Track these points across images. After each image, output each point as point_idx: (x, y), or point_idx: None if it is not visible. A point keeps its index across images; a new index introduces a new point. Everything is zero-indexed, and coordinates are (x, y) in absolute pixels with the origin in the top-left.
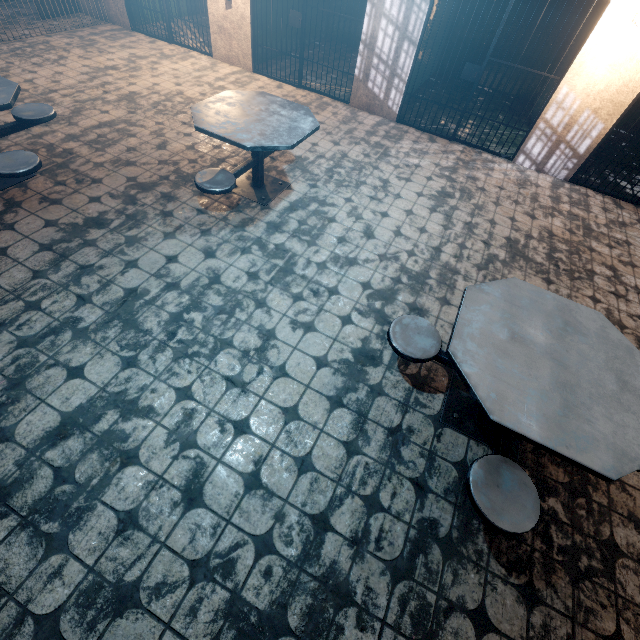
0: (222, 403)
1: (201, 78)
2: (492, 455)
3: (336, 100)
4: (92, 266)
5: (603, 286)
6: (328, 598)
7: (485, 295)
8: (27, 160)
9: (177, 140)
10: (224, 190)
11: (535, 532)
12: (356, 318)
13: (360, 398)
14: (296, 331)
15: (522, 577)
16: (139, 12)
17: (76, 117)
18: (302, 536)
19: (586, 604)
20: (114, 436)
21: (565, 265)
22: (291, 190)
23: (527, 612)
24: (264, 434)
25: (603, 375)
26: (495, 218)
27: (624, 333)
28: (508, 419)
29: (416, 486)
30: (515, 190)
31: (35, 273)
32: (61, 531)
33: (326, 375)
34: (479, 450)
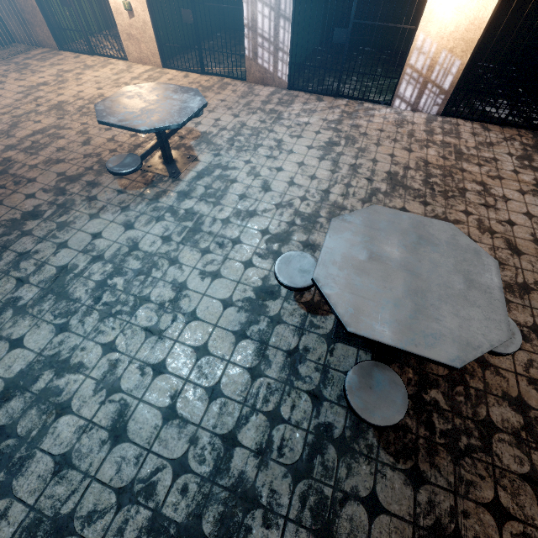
0: (142, 351)
1: (119, 80)
2: (365, 361)
3: (235, 79)
4: (29, 252)
5: (474, 200)
6: (237, 504)
7: (347, 224)
8: None
9: (99, 135)
10: (131, 170)
11: (419, 421)
12: (256, 261)
13: (261, 329)
14: (204, 280)
15: (408, 462)
16: (62, 34)
17: (13, 130)
18: (213, 454)
19: (466, 478)
20: (50, 392)
21: (440, 187)
22: (198, 161)
23: (414, 492)
24: (179, 372)
25: (452, 277)
26: (376, 157)
27: (494, 238)
28: (363, 329)
29: (312, 397)
30: (393, 130)
31: None
32: (6, 479)
33: (231, 313)
34: (367, 358)
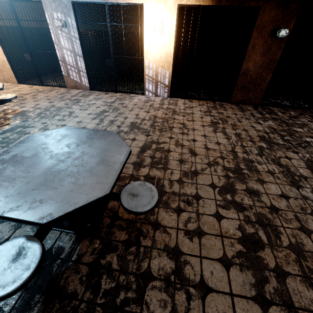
0: None
1: None
2: (17, 237)
3: (61, 87)
4: None
5: (176, 131)
6: None
7: (37, 137)
8: None
9: None
10: None
11: (88, 286)
12: None
13: None
14: None
15: None
16: None
17: None
18: None
19: None
20: None
21: (159, 127)
22: (8, 125)
23: None
24: None
25: (90, 160)
26: (128, 116)
27: (183, 148)
28: None
29: None
30: (142, 104)
31: None
32: None
33: None
34: (66, 237)
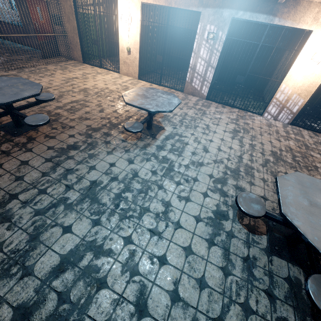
0: (149, 245)
1: (116, 82)
2: (316, 274)
3: (177, 90)
4: (72, 169)
5: None
6: None
7: (287, 181)
8: (43, 118)
9: (108, 108)
10: (139, 131)
11: None
12: (210, 193)
13: (223, 239)
14: (181, 201)
15: None
16: (87, 56)
17: (60, 98)
18: None
19: None
20: (91, 269)
21: (302, 163)
22: (165, 130)
23: None
24: (176, 264)
25: None
26: (262, 141)
27: None
28: None
29: (268, 295)
30: (267, 128)
31: (43, 173)
32: None
33: (202, 226)
34: (295, 269)
